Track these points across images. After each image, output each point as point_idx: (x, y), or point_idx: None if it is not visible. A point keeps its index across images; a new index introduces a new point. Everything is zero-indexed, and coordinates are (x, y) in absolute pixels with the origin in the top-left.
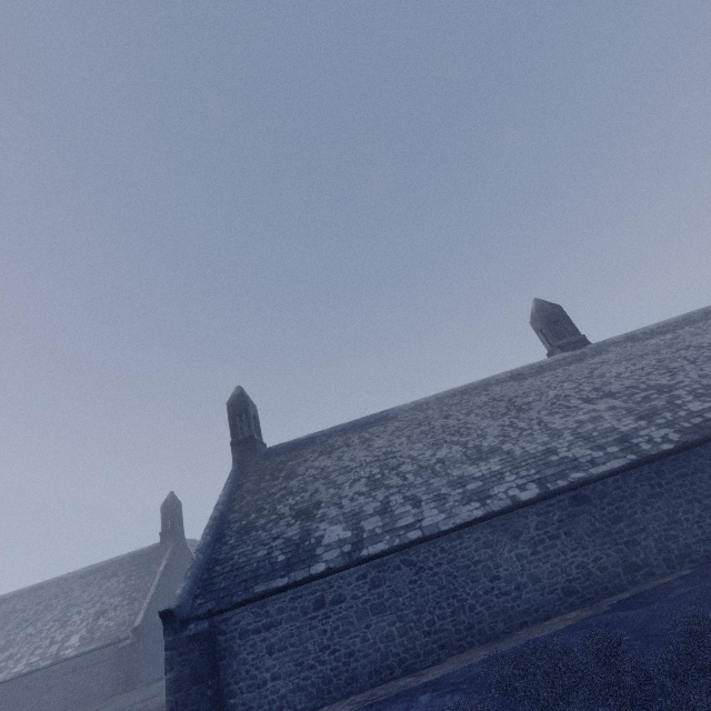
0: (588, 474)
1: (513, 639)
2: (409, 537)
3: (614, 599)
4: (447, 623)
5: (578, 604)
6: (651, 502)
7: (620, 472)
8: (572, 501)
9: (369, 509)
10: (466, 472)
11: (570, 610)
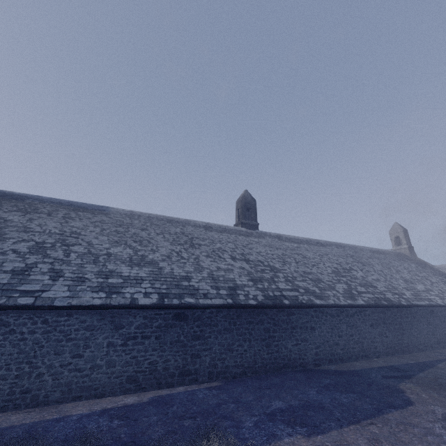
0: (196, 302)
1: (55, 410)
2: (18, 301)
3: (159, 393)
4: (4, 384)
5: (132, 390)
6: (224, 333)
7: (216, 308)
8: (175, 316)
9: (9, 266)
10: (118, 269)
11: (124, 393)
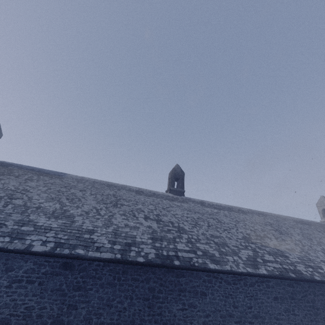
0: (85, 254)
1: None
2: None
3: None
4: None
5: None
6: (106, 287)
7: (102, 261)
8: (63, 265)
9: None
10: (37, 219)
11: None
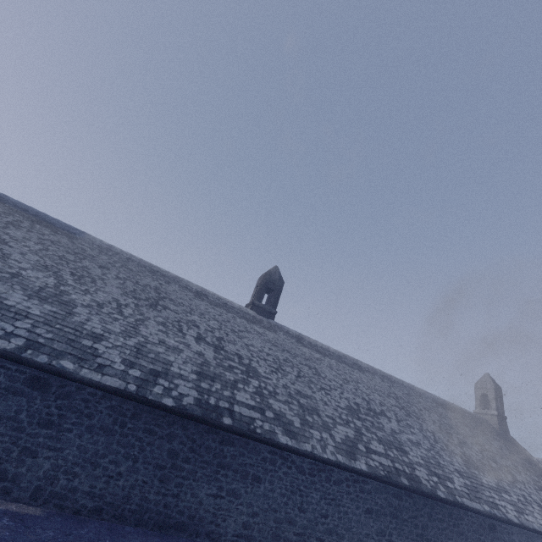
0: (74, 370)
1: None
2: None
3: None
4: None
5: None
6: (96, 433)
7: (102, 390)
8: (30, 380)
9: None
10: (7, 294)
11: None
